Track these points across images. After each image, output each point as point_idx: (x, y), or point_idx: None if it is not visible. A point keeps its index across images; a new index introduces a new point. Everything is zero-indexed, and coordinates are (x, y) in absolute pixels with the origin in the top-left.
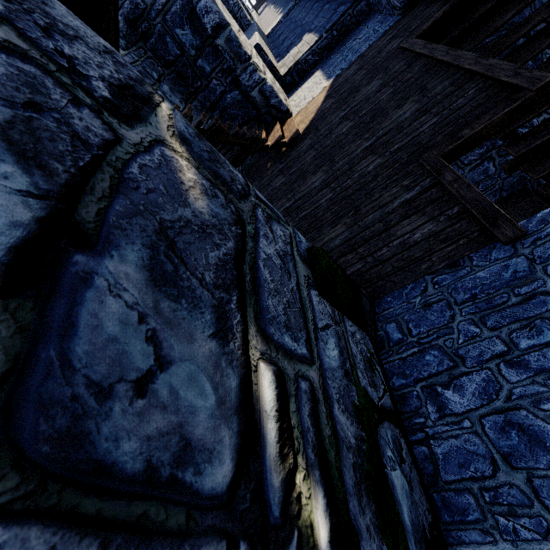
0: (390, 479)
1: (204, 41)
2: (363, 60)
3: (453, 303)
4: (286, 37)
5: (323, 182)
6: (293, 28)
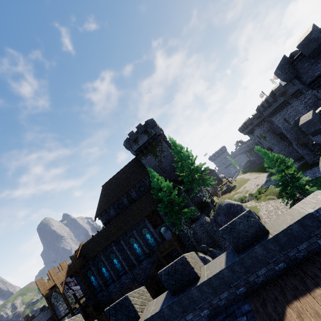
0: None
1: None
2: None
3: None
4: None
5: None
6: None
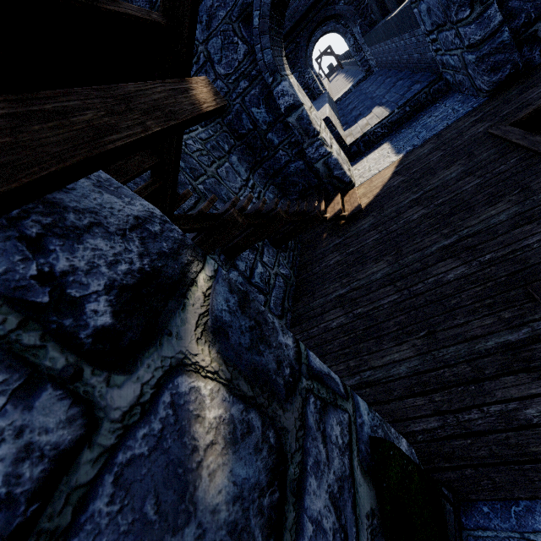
0: None
1: (277, 118)
2: (439, 140)
3: None
4: (355, 106)
5: (386, 276)
6: (363, 99)
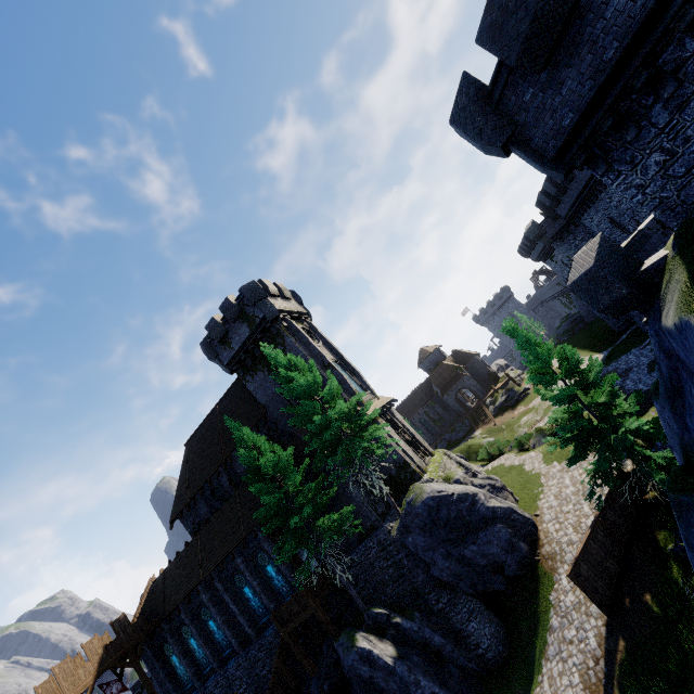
0: None
1: None
2: None
3: None
4: None
5: None
6: None
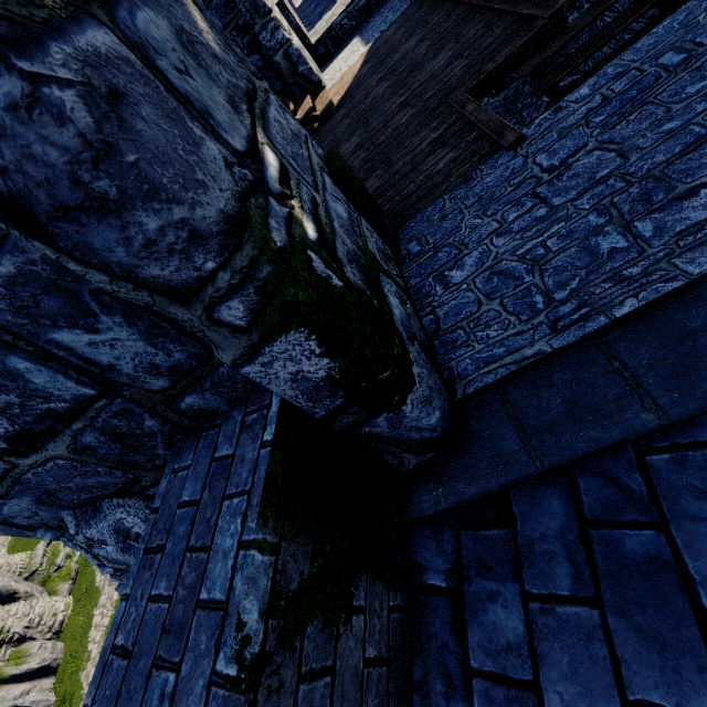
0: (386, 292)
1: None
2: (403, 18)
3: (464, 209)
4: (319, 3)
5: (357, 146)
6: None
